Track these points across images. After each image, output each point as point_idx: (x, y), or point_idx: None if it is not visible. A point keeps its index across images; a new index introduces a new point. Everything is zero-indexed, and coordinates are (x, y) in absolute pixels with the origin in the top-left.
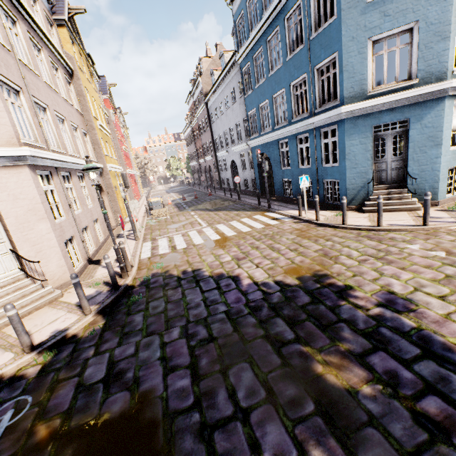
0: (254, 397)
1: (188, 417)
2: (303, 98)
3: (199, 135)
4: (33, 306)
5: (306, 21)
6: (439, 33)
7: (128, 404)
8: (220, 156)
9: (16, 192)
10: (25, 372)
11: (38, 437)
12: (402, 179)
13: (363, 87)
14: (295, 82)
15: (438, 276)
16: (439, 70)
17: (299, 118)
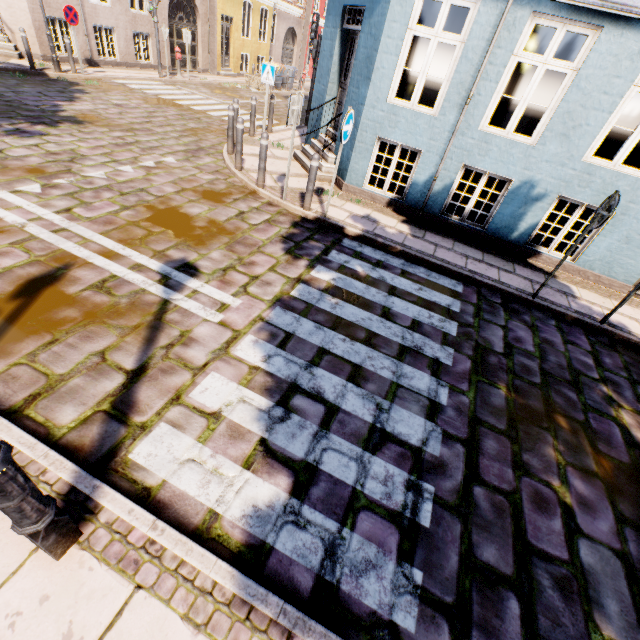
0: None
1: None
2: None
3: None
4: None
5: None
6: None
7: None
8: None
9: None
10: None
11: None
12: None
13: None
14: None
15: (83, 153)
16: None
17: None
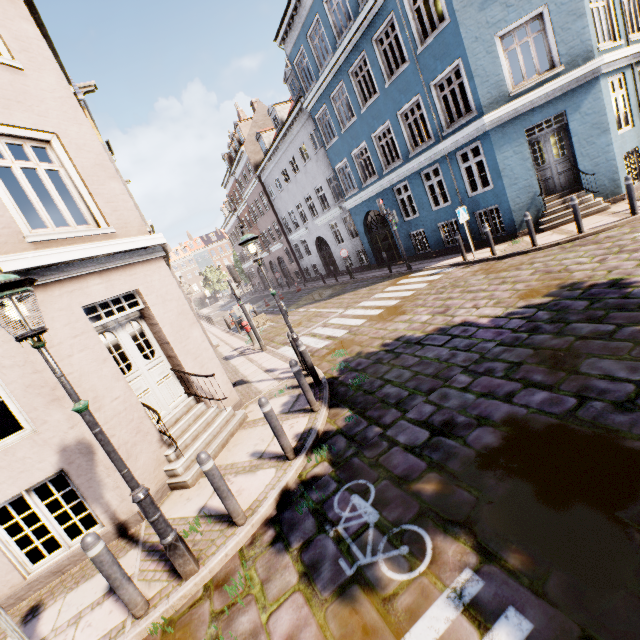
0: (639, 370)
1: (588, 408)
2: (420, 125)
3: (252, 222)
4: (227, 431)
5: (405, 35)
6: (573, 12)
7: (500, 431)
8: (295, 238)
9: (162, 292)
10: (312, 473)
11: (429, 491)
12: (573, 182)
13: (502, 90)
14: (403, 109)
15: None
16: (584, 50)
17: (420, 150)
